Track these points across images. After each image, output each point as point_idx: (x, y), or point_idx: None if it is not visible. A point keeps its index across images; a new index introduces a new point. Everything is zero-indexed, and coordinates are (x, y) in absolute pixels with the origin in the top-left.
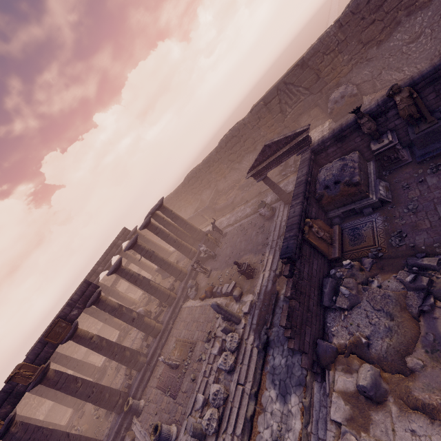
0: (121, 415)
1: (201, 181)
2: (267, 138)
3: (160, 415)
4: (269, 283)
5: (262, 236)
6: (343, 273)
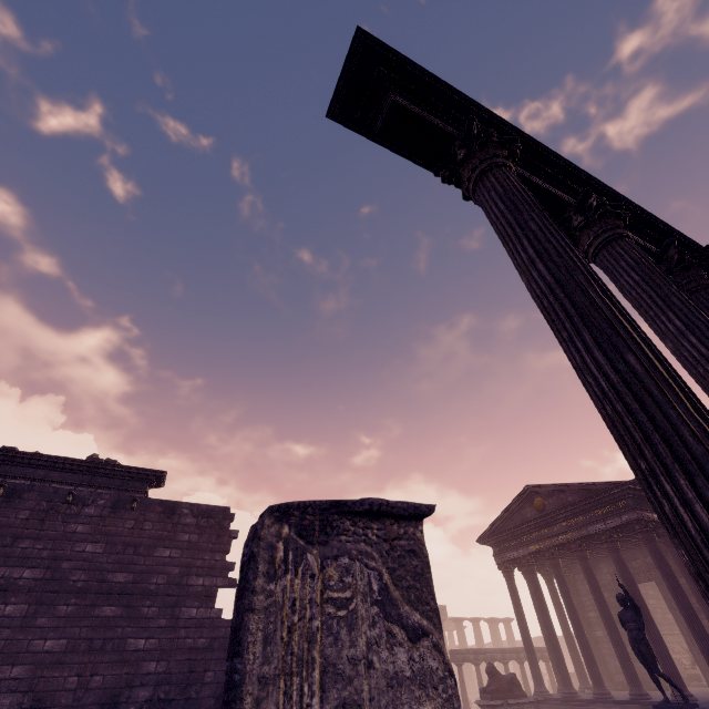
0: None
1: None
2: None
3: None
4: None
5: None
6: None
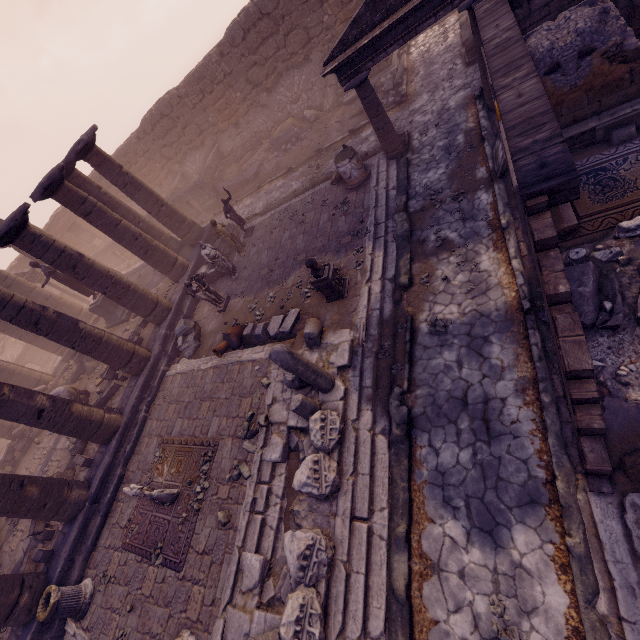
0: (31, 626)
1: (183, 129)
2: (336, 35)
3: (141, 611)
4: (386, 303)
5: (348, 219)
6: (621, 250)
